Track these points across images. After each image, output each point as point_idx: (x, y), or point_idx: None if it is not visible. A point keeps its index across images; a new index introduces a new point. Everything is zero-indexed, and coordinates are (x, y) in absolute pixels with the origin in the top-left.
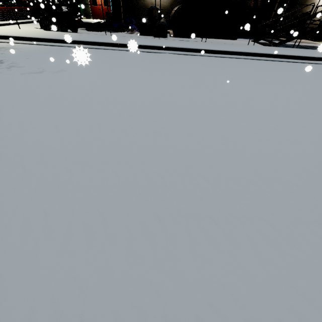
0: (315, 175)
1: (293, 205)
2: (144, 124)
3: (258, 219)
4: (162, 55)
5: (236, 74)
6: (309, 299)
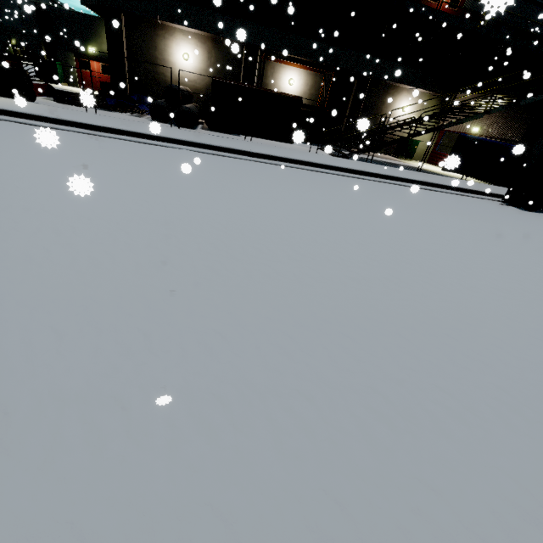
0: (327, 322)
1: (273, 368)
2: (78, 247)
3: (205, 394)
4: (176, 151)
5: (278, 187)
6: (229, 521)
